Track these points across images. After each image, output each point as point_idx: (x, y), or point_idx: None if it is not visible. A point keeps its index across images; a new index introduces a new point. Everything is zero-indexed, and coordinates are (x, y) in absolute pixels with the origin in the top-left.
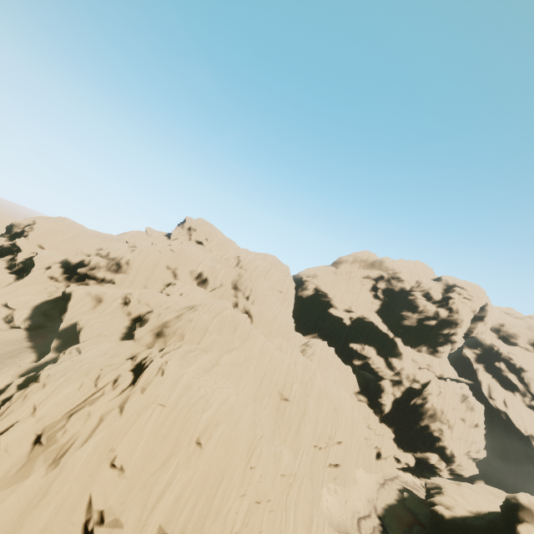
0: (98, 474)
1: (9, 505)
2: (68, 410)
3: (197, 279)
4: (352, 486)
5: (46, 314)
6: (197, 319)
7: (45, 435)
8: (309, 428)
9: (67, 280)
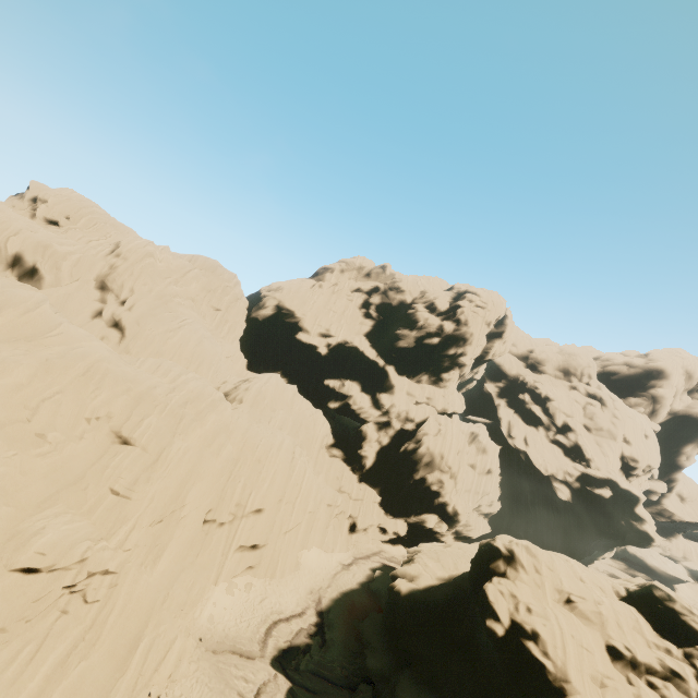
0: None
1: None
2: None
3: (14, 269)
4: (288, 576)
5: None
6: None
7: None
8: (158, 485)
9: None
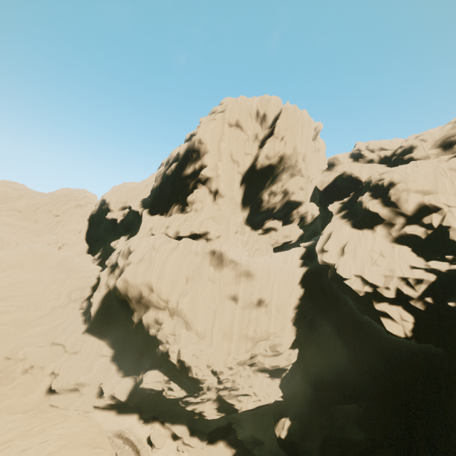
0: None
1: None
2: None
3: None
4: None
5: None
6: None
7: None
8: None
9: None
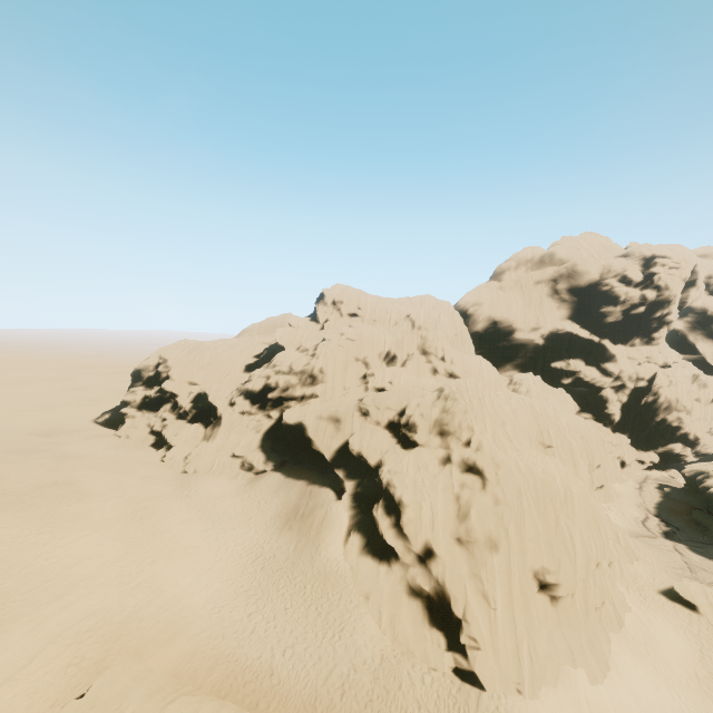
0: (524, 546)
1: (501, 578)
2: (456, 516)
3: (385, 360)
4: (618, 500)
5: (274, 451)
6: (472, 409)
7: (465, 536)
8: (582, 464)
9: (262, 410)
